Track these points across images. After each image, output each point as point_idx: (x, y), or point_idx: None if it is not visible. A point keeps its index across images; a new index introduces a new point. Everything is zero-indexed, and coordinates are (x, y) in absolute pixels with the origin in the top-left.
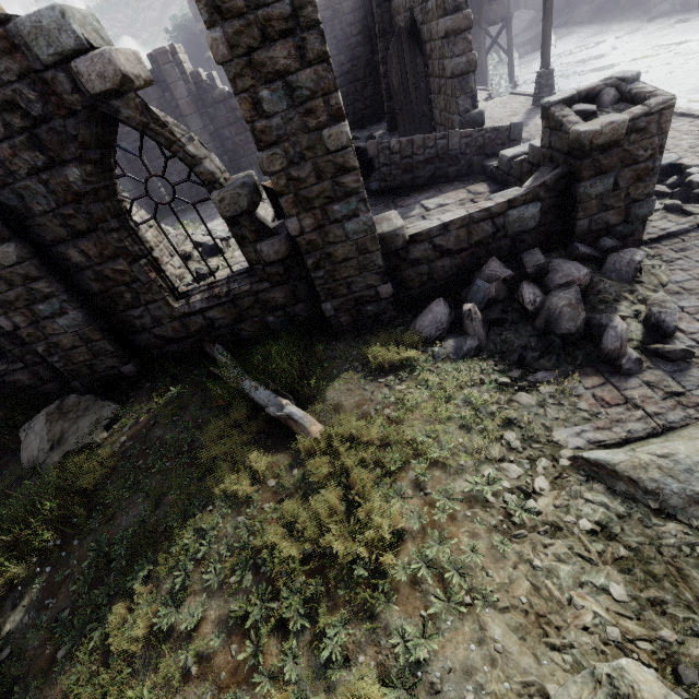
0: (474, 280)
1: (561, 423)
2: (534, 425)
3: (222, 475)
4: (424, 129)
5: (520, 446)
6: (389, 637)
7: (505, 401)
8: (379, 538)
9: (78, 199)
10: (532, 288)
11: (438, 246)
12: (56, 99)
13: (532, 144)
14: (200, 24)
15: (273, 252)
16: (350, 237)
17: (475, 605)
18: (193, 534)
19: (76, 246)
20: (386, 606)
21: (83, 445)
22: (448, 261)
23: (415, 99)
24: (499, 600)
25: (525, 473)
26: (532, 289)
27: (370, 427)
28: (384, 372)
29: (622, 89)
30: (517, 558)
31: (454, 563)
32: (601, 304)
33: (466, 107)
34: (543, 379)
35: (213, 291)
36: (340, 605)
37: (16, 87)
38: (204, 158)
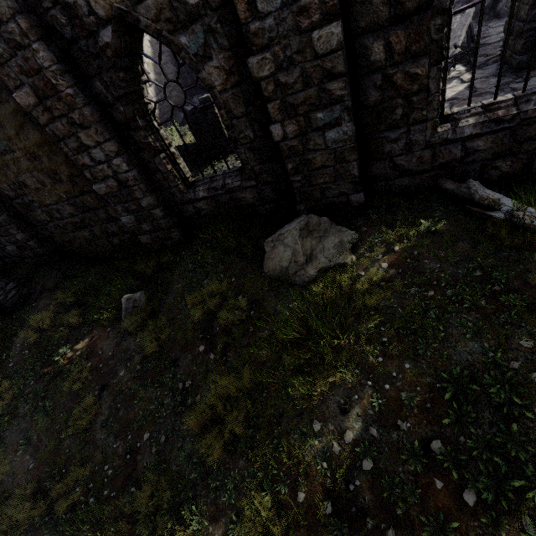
0: None
1: None
2: None
3: None
4: None
5: None
6: None
7: None
8: None
9: None
10: None
11: None
12: None
13: None
14: None
15: None
16: None
17: None
18: None
19: (386, 36)
20: None
21: (335, 264)
22: None
23: None
24: None
25: None
26: None
27: None
28: None
29: None
30: None
31: None
32: None
33: None
34: None
35: (494, 113)
36: None
37: None
38: None
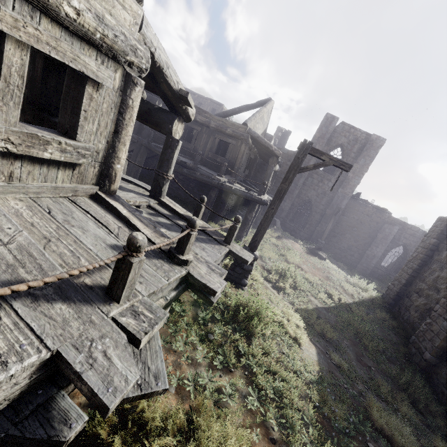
0: None
1: None
2: None
3: None
4: None
5: None
6: None
7: None
8: None
9: None
10: None
11: None
12: None
13: None
14: None
15: None
16: None
17: None
18: None
19: None
20: None
21: None
22: None
23: None
24: None
25: None
26: None
27: None
28: None
29: None
30: None
31: None
32: None
33: None
34: None
35: None
36: None
37: None
38: None
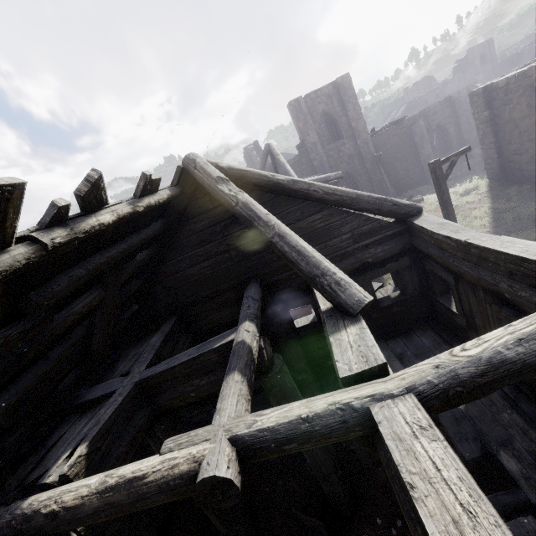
0: None
1: None
2: None
3: None
4: None
5: None
6: None
7: None
8: None
9: None
10: None
11: None
12: None
13: None
14: None
15: None
16: None
17: None
18: None
19: None
20: None
21: None
22: None
23: None
24: None
25: None
26: None
27: None
28: None
29: None
30: None
31: None
32: None
33: None
34: None
35: None
36: None
37: None
38: None
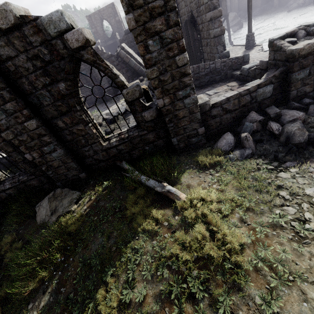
0: (242, 123)
1: (307, 185)
2: (294, 187)
3: (139, 221)
4: (198, 63)
5: (290, 198)
6: (252, 300)
7: (274, 177)
8: (232, 248)
9: (63, 97)
10: (275, 123)
11: (224, 108)
12: (56, 52)
13: (261, 60)
14: (93, 29)
15: (149, 116)
16: (186, 106)
17: (295, 281)
18: (131, 251)
19: (61, 119)
20: (246, 284)
21: (66, 211)
22: (229, 115)
23: (194, 50)
24: (308, 277)
25: (297, 211)
26: (276, 124)
27: (209, 194)
28: (207, 168)
29: (307, 30)
30: (309, 255)
31: (276, 259)
32: (311, 128)
33: (221, 50)
34: (290, 165)
35: (121, 136)
36: (220, 284)
37: (39, 48)
38: (119, 75)
